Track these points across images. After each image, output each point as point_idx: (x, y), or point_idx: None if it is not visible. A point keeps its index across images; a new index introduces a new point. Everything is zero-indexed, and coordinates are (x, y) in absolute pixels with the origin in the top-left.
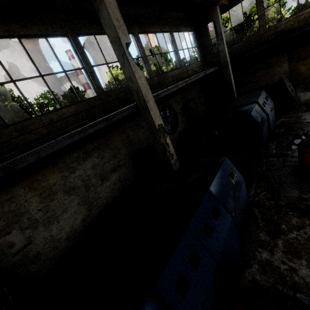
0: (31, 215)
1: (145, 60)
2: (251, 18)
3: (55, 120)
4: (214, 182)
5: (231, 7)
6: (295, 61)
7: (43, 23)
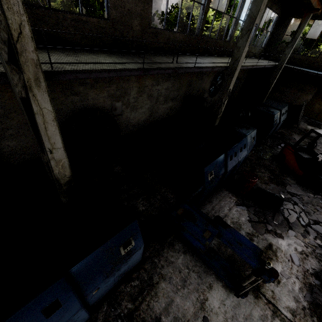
0: (129, 98)
1: (236, 23)
2: (321, 38)
3: (170, 39)
4: (248, 136)
5: (319, 19)
6: (317, 97)
7: None
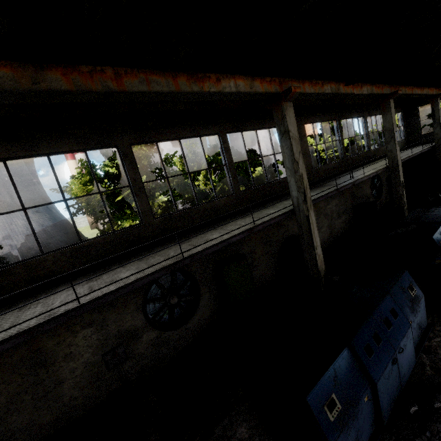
0: None
1: (368, 137)
2: None
3: (326, 170)
4: None
5: None
6: None
7: (330, 114)
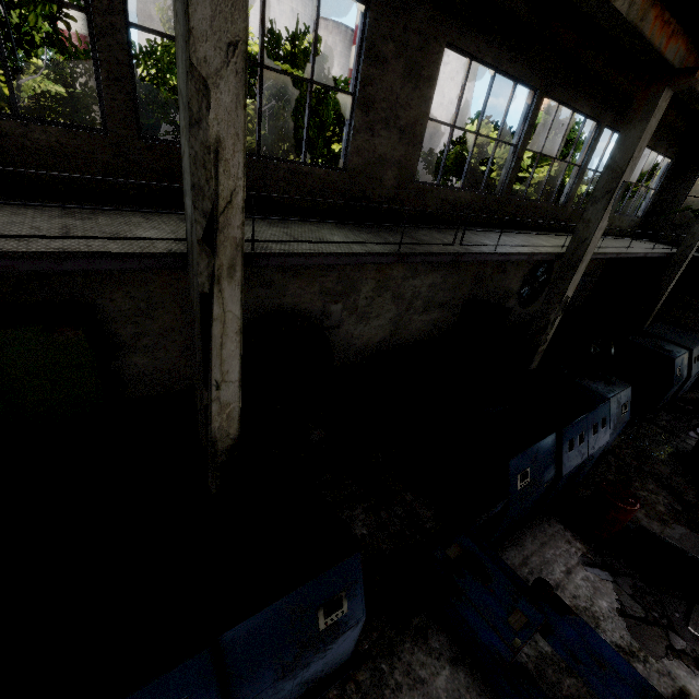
0: (358, 298)
1: (580, 175)
2: None
3: (448, 201)
4: (612, 400)
5: None
6: None
7: (529, 63)
